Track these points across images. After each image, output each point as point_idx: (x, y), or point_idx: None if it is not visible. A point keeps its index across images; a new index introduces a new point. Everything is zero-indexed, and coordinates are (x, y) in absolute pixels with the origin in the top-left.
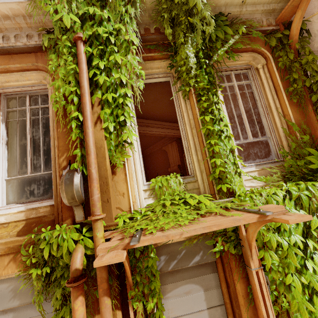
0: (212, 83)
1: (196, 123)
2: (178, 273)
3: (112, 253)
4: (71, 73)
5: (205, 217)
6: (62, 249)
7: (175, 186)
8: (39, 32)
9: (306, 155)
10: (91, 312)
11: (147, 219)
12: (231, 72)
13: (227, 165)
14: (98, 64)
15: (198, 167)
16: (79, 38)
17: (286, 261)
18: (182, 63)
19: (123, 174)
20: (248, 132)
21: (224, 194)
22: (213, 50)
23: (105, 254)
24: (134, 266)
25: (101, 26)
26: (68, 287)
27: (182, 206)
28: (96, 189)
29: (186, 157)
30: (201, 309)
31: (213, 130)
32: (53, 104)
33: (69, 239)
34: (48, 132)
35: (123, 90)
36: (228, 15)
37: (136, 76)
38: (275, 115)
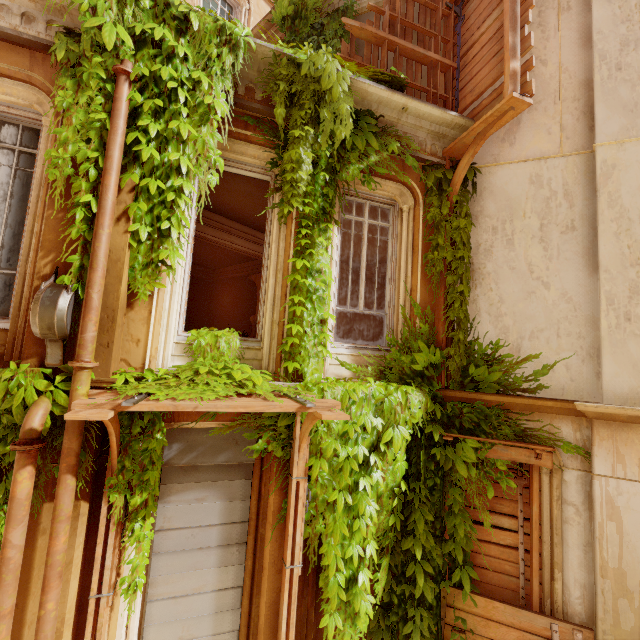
0: (327, 213)
1: (285, 264)
2: (194, 471)
3: (94, 410)
4: (96, 126)
5: (243, 398)
6: (12, 400)
7: (226, 349)
8: (51, 17)
9: (416, 351)
10: (40, 498)
11: (163, 384)
12: (366, 202)
13: (307, 338)
14: (148, 126)
15: (270, 330)
16: (124, 71)
17: (339, 475)
18: (288, 168)
19: (146, 311)
20: (360, 298)
21: (290, 375)
22: (343, 163)
23: (83, 410)
24: (126, 446)
25: (169, 64)
26: (10, 456)
27: (222, 378)
28: (93, 323)
29: (259, 310)
30: (214, 524)
31: (305, 284)
32: (49, 166)
33: (29, 387)
34: (25, 201)
35: (180, 183)
36: (381, 118)
37: (208, 164)
38: (402, 285)
